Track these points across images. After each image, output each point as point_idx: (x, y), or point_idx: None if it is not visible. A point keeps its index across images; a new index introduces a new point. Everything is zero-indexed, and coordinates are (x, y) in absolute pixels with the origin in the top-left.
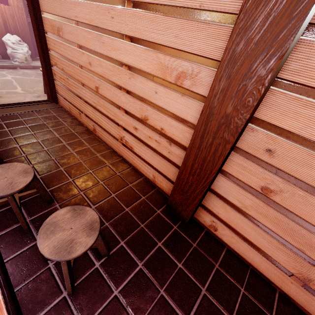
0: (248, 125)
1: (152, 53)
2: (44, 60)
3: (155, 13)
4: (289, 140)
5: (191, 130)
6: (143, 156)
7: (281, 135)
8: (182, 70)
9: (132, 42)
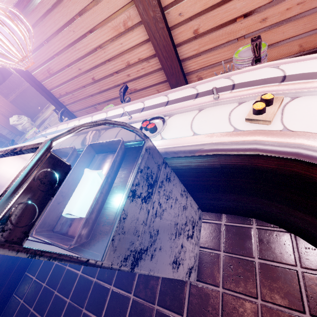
0: (165, 13)
1: (105, 27)
2: (52, 99)
3: (92, 8)
4: (180, 2)
5: (150, 43)
6: (144, 86)
7: (177, 3)
8: (123, 20)
9: (92, 33)
